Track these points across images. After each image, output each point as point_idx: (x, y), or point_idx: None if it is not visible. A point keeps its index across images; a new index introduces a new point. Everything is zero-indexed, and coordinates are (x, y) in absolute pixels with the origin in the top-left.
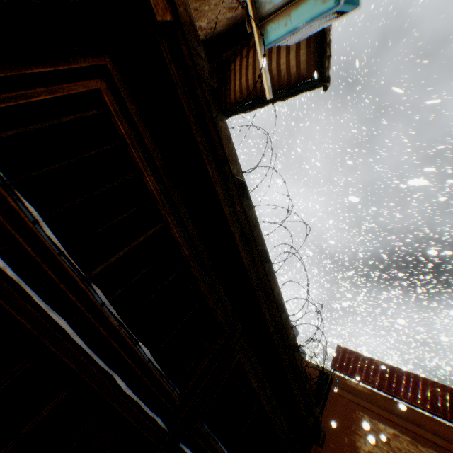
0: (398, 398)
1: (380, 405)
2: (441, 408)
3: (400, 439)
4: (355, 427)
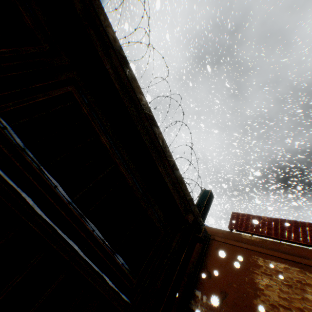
0: (284, 241)
1: (270, 248)
2: None
3: (290, 271)
4: (253, 268)
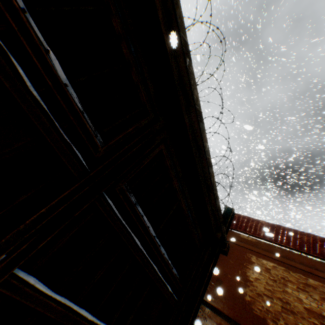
0: (277, 244)
1: (264, 249)
2: (306, 248)
3: (277, 269)
4: (246, 264)
